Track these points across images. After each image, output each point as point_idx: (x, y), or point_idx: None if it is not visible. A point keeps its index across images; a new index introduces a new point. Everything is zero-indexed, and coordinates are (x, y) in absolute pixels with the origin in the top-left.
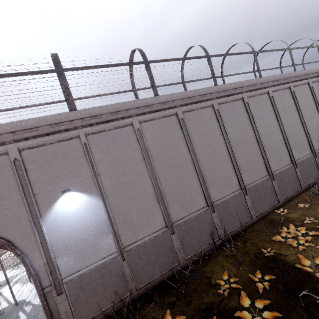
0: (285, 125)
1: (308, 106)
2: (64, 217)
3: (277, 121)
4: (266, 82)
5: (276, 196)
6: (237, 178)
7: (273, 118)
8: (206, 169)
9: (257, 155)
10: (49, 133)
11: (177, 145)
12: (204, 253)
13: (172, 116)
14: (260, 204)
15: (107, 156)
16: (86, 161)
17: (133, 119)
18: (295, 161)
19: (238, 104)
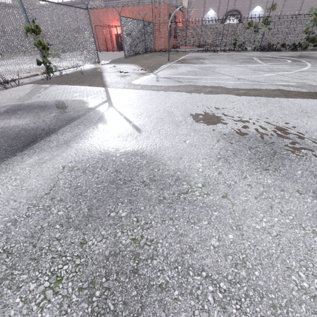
0: None
1: None
2: (254, 13)
3: None
4: None
5: None
6: None
7: None
8: (302, 13)
9: None
10: None
11: None
12: None
13: None
14: None
15: None
16: None
17: None
18: None
19: None
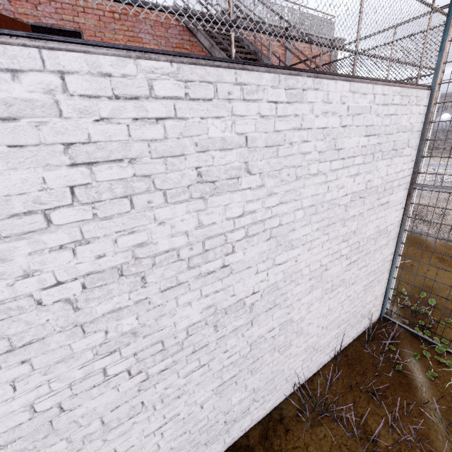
0: None
1: None
2: (441, 119)
3: None
4: None
5: None
6: None
7: None
8: None
9: None
10: (450, 96)
11: None
12: None
13: None
14: None
15: None
16: None
17: None
18: None
19: None
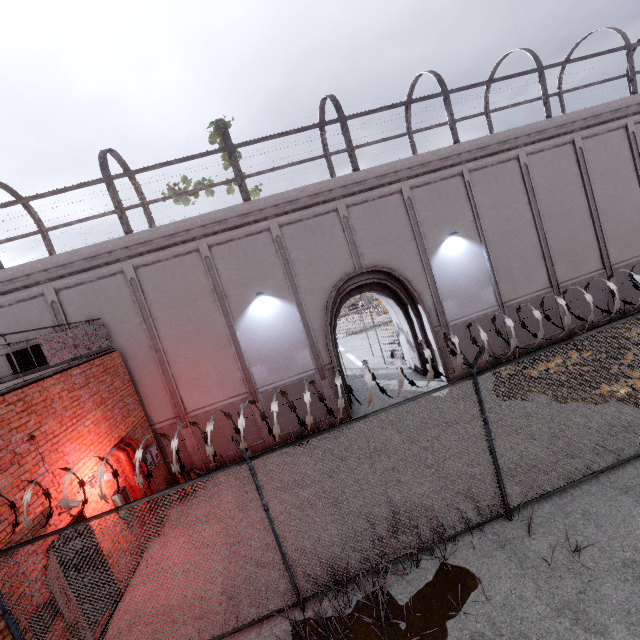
0: None
1: None
2: (447, 262)
3: None
4: None
5: None
6: None
7: None
8: (606, 220)
9: None
10: (435, 170)
11: (570, 186)
12: (594, 325)
13: (566, 146)
14: None
15: (488, 198)
16: (468, 203)
17: (519, 151)
18: None
19: None
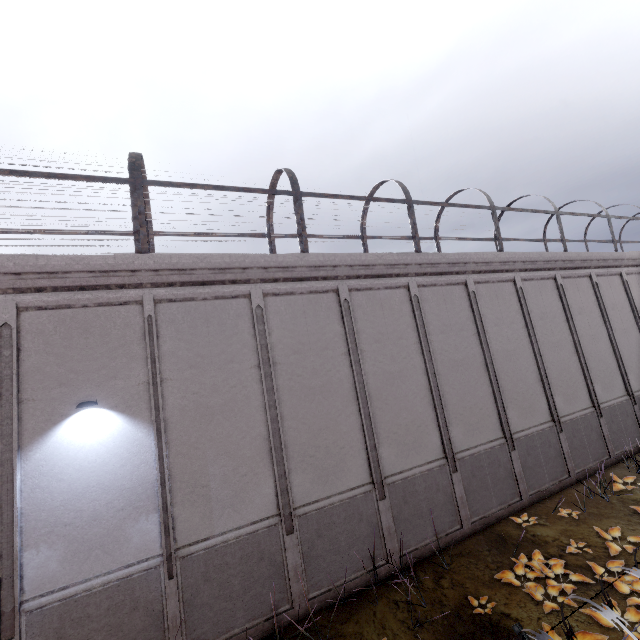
0: (543, 345)
1: (588, 317)
2: (67, 457)
3: (529, 335)
4: (511, 262)
5: (516, 485)
6: (439, 434)
7: (520, 329)
8: (380, 405)
9: (485, 393)
10: (85, 287)
11: (329, 349)
12: (350, 591)
13: (328, 294)
14: (482, 497)
15: (187, 347)
16: (144, 351)
17: (253, 287)
18: (559, 418)
19: (455, 292)
